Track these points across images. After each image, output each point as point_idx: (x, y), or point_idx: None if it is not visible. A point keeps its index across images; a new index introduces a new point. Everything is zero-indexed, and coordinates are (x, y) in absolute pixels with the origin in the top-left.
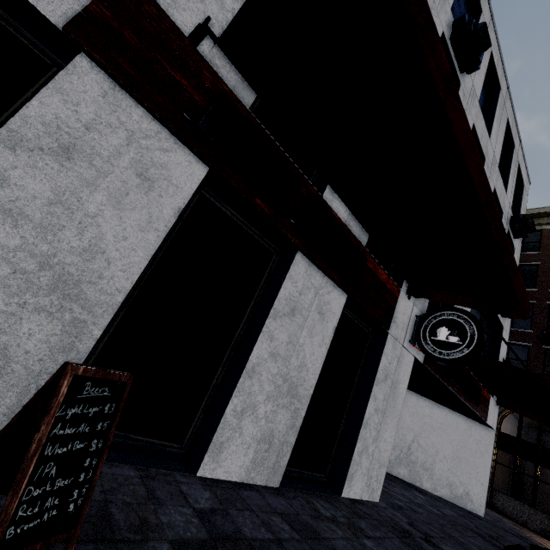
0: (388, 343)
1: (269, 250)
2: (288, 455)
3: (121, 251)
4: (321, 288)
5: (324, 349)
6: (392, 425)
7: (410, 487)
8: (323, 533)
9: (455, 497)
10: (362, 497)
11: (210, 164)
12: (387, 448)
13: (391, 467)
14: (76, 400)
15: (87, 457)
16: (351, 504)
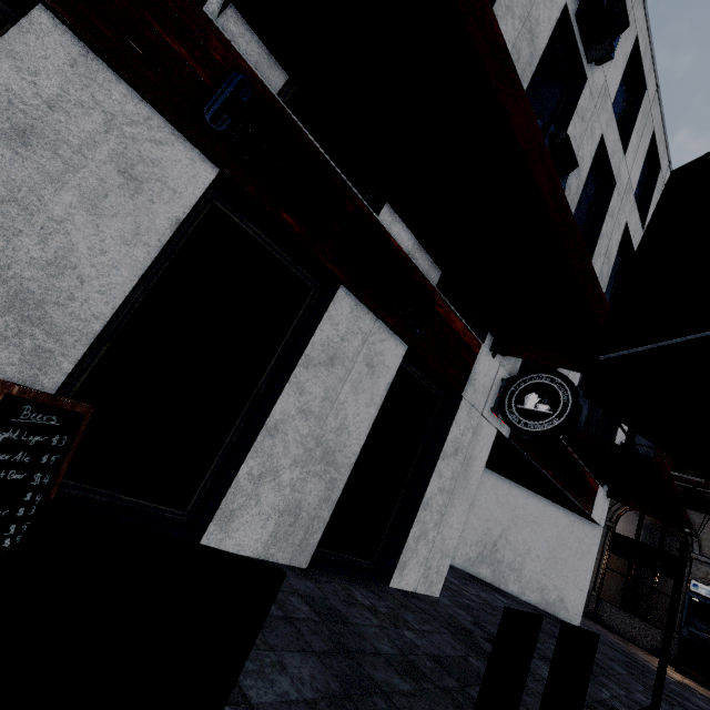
0: (462, 410)
1: (306, 283)
2: (320, 533)
3: (98, 268)
4: (372, 334)
5: (373, 410)
6: (461, 510)
7: (492, 590)
8: (352, 618)
9: (547, 603)
10: (416, 589)
11: (219, 164)
12: (453, 535)
13: (471, 565)
14: (11, 424)
15: (28, 491)
16: (403, 596)
